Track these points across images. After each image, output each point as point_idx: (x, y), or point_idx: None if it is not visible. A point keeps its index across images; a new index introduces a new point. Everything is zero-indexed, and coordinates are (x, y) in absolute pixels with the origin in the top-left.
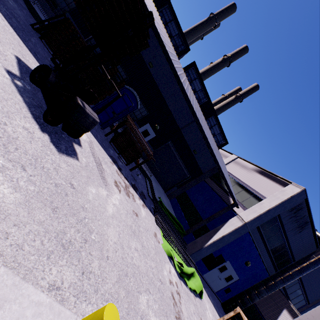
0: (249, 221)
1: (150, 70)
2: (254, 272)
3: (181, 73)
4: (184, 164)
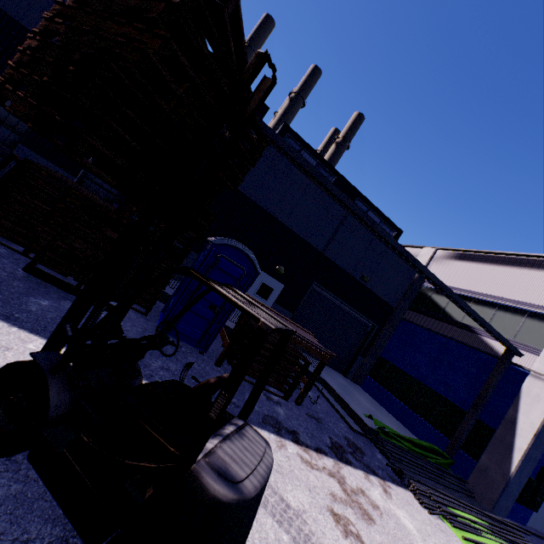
0: None
1: None
2: None
3: None
4: (355, 310)
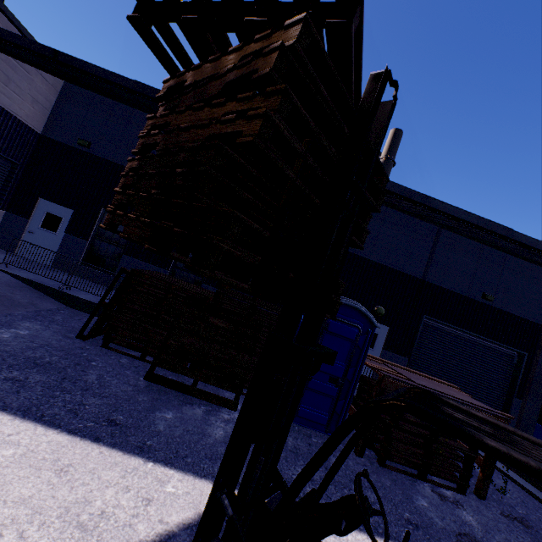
0: None
1: None
2: None
3: None
4: (488, 338)
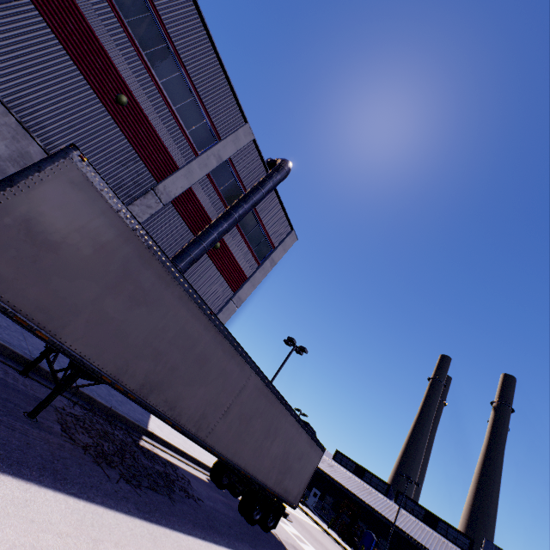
0: None
1: (375, 514)
2: None
3: (384, 508)
4: None
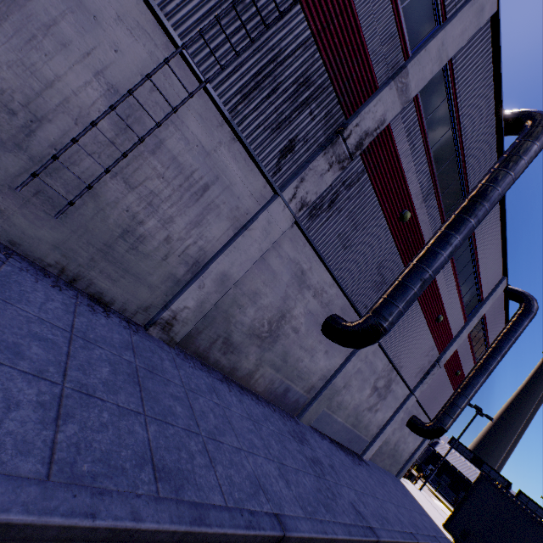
0: None
1: None
2: None
3: None
4: None
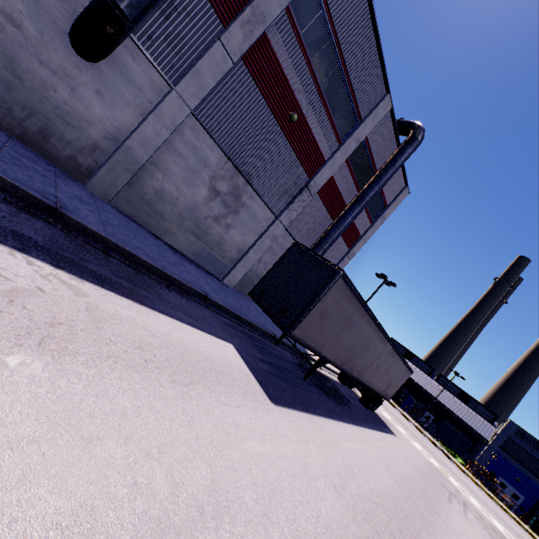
0: (490, 442)
1: (417, 385)
2: (532, 490)
3: (426, 384)
4: (462, 433)
